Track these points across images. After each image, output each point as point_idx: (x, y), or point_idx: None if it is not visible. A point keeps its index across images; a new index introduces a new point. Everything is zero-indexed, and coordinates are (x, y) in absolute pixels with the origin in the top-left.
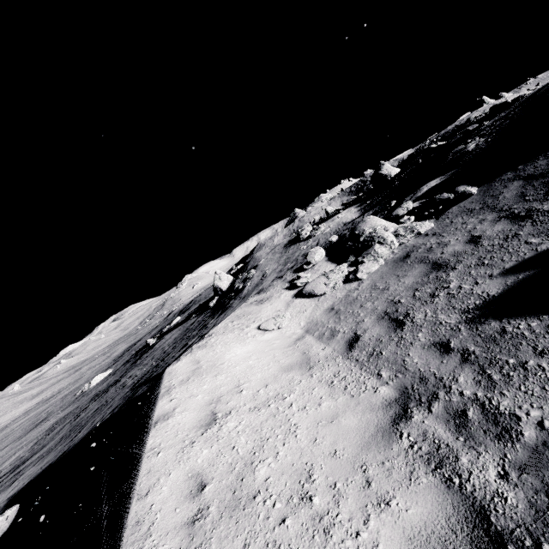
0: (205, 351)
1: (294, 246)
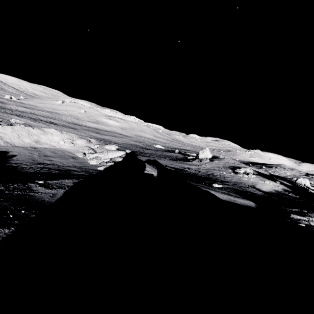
0: (59, 133)
1: (228, 169)
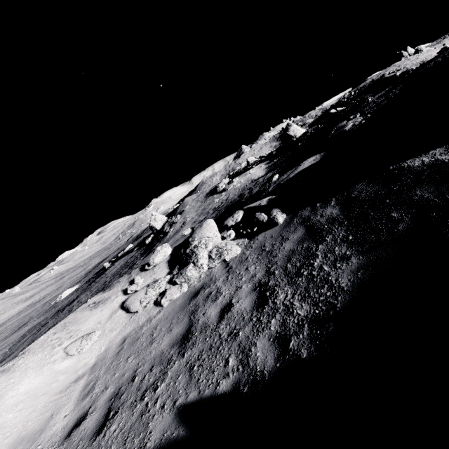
0: (2, 379)
1: (211, 197)
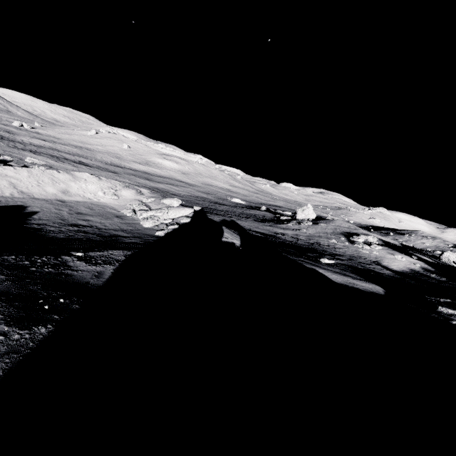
0: (96, 179)
1: (340, 236)
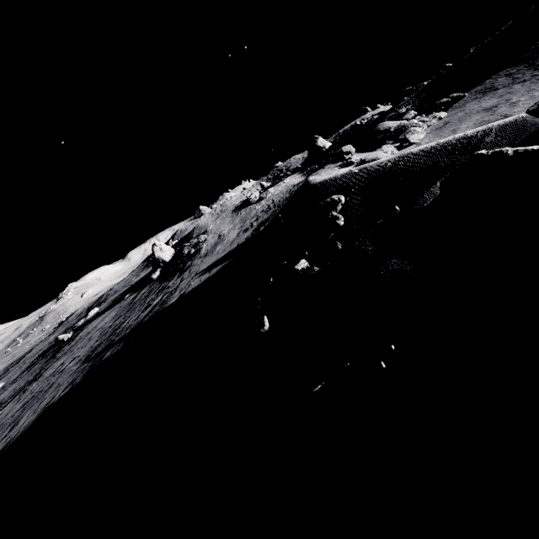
0: None
1: (246, 209)
